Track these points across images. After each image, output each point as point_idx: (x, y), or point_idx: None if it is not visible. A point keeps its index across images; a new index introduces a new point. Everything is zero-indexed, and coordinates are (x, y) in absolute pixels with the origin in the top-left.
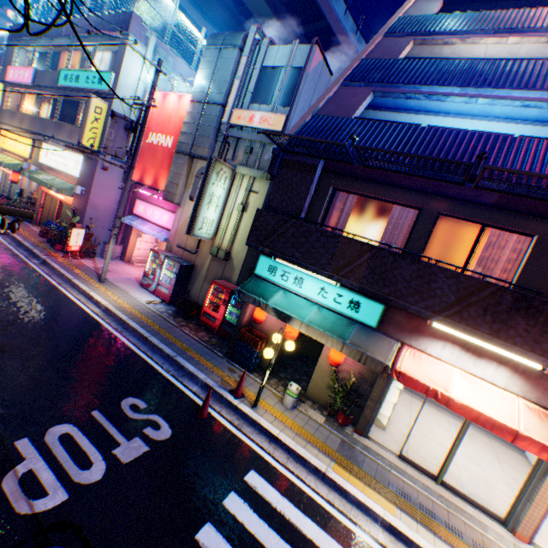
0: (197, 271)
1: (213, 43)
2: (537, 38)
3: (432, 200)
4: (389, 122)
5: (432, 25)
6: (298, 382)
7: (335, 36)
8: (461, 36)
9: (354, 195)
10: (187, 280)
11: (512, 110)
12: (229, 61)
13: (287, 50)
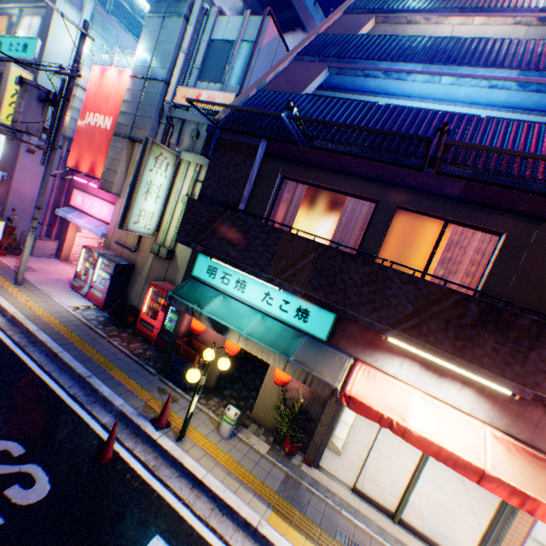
0: (138, 272)
1: (156, 10)
2: (504, 19)
3: (391, 191)
4: (343, 99)
5: (396, 3)
6: (245, 400)
7: (304, 27)
8: (426, 14)
9: (305, 185)
10: (126, 282)
11: (478, 93)
12: (173, 31)
13: (238, 22)
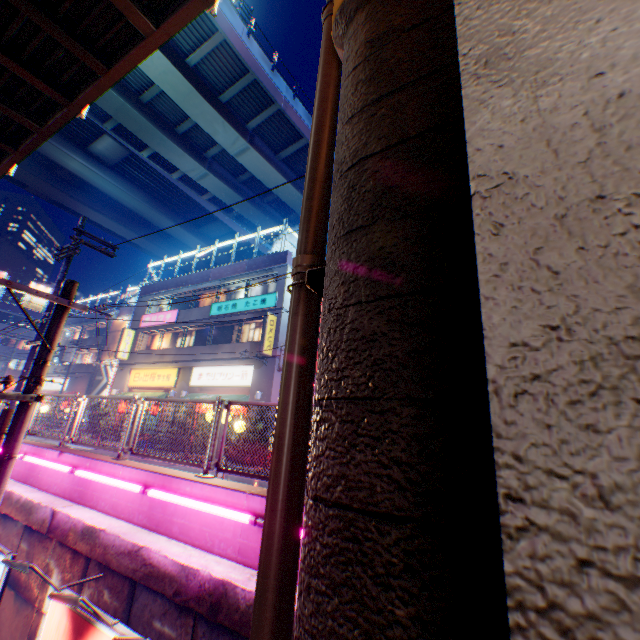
0: None
1: None
2: None
3: None
4: None
5: None
6: None
7: None
8: None
9: None
10: None
11: None
12: None
13: None
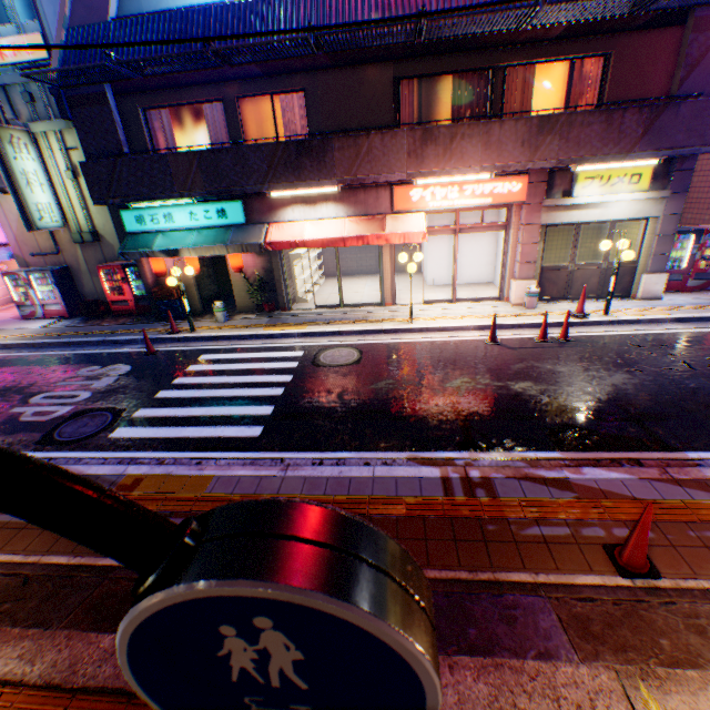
0: (77, 272)
1: None
2: None
3: (226, 88)
4: (146, 15)
5: None
6: (232, 309)
7: None
8: None
9: (167, 110)
10: (73, 286)
11: None
12: None
13: None
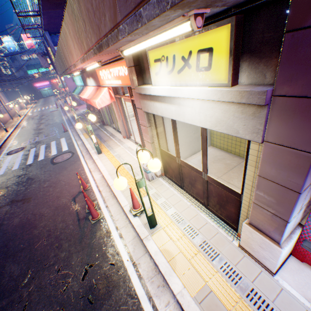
0: None
1: None
2: None
3: None
4: None
5: None
6: None
7: None
8: None
9: None
10: None
11: None
12: None
13: None
